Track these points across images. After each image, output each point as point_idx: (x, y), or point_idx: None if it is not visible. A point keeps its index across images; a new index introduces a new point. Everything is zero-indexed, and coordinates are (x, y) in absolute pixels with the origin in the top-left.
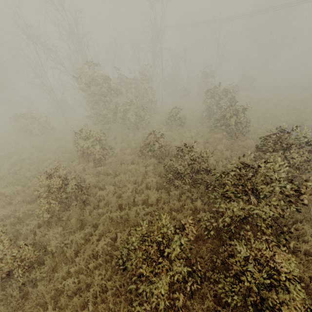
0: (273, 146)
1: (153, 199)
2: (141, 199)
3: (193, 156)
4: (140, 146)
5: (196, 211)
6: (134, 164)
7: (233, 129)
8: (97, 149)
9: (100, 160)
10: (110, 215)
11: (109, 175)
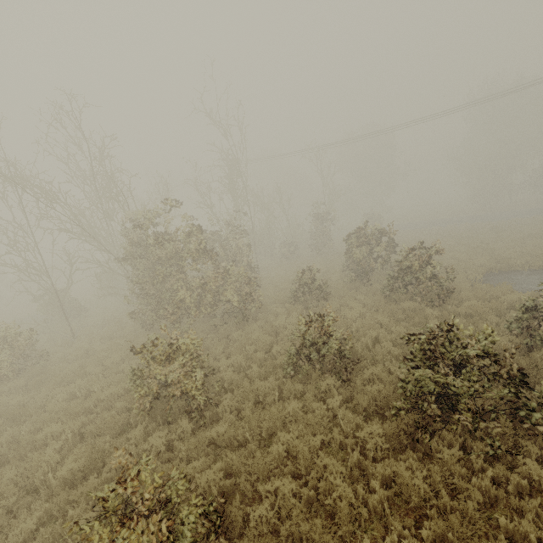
0: None
1: (421, 489)
2: (379, 498)
3: (476, 349)
4: (290, 354)
5: (534, 493)
6: (283, 399)
7: (433, 288)
8: (197, 383)
9: (203, 408)
10: None
11: (243, 445)
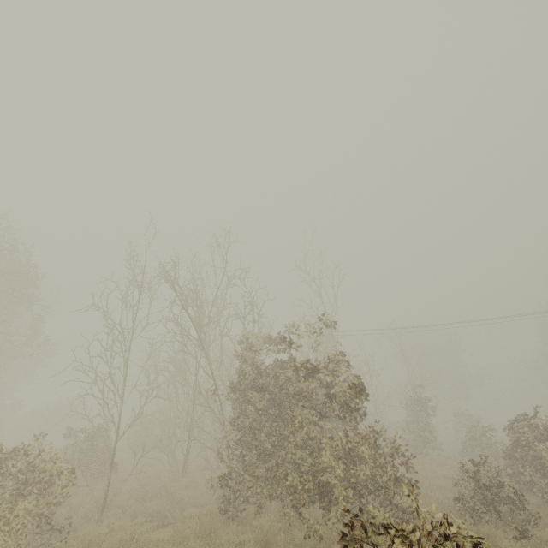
0: None
1: None
2: None
3: None
4: None
5: None
6: None
7: None
8: None
9: None
10: None
11: None
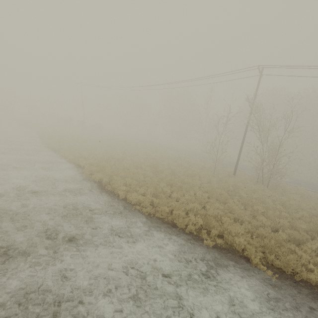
0: None
1: None
2: None
3: None
4: None
5: None
6: None
7: None
8: None
9: None
10: None
11: None
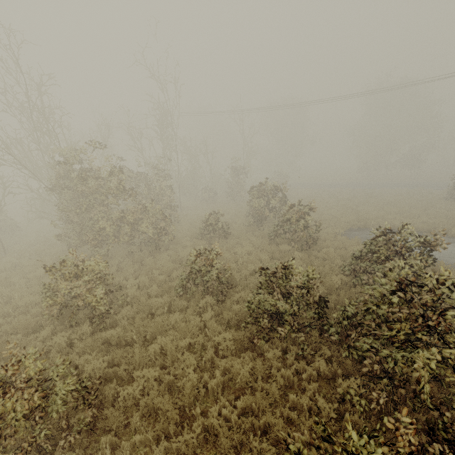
0: (384, 253)
1: (245, 376)
2: (217, 382)
3: (299, 282)
4: (181, 278)
5: (320, 379)
6: (172, 312)
7: (303, 237)
8: (99, 296)
9: (104, 316)
10: (173, 446)
11: (131, 345)
